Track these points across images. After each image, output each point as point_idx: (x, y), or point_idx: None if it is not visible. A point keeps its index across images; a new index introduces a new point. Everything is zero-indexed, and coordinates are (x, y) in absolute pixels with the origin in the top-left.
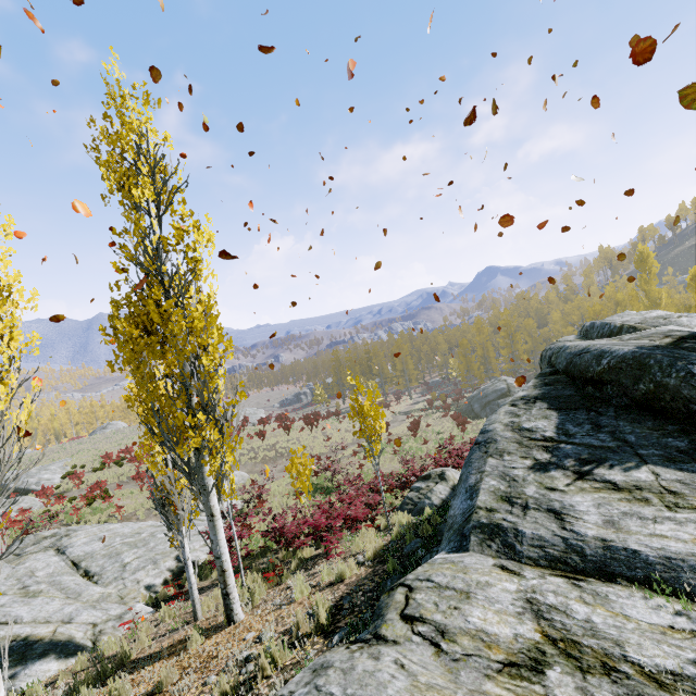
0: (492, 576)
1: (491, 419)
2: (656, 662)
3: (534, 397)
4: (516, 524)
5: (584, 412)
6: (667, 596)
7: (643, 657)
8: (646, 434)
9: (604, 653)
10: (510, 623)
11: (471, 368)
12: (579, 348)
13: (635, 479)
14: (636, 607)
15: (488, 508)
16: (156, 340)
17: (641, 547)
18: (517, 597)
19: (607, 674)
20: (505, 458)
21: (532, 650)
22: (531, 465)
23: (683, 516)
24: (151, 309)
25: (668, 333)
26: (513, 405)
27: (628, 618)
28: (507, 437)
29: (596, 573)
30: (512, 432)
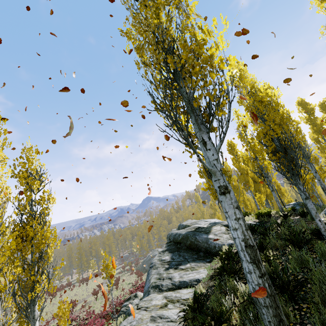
0: (156, 295)
1: (153, 259)
2: (186, 297)
3: (165, 250)
4: (161, 283)
5: (177, 252)
6: (190, 288)
7: (184, 297)
8: (189, 255)
9: (178, 299)
10: (161, 301)
11: (143, 245)
12: (175, 233)
13: (186, 266)
14: (184, 291)
15: (155, 282)
16: (28, 243)
17: (186, 279)
18: (162, 297)
19: (178, 302)
20: (158, 269)
21: (165, 303)
22: (164, 269)
23: (194, 271)
24: (27, 230)
25: (194, 227)
26: (159, 253)
27: (182, 293)
28: (158, 263)
29: (178, 288)
30: (159, 261)
